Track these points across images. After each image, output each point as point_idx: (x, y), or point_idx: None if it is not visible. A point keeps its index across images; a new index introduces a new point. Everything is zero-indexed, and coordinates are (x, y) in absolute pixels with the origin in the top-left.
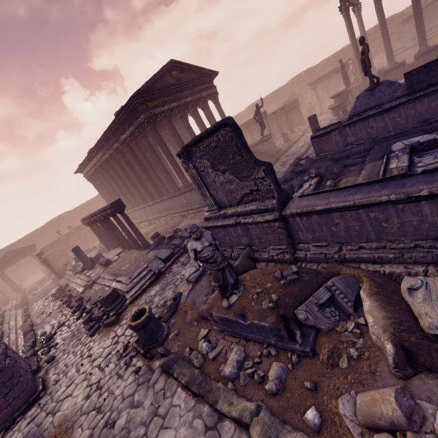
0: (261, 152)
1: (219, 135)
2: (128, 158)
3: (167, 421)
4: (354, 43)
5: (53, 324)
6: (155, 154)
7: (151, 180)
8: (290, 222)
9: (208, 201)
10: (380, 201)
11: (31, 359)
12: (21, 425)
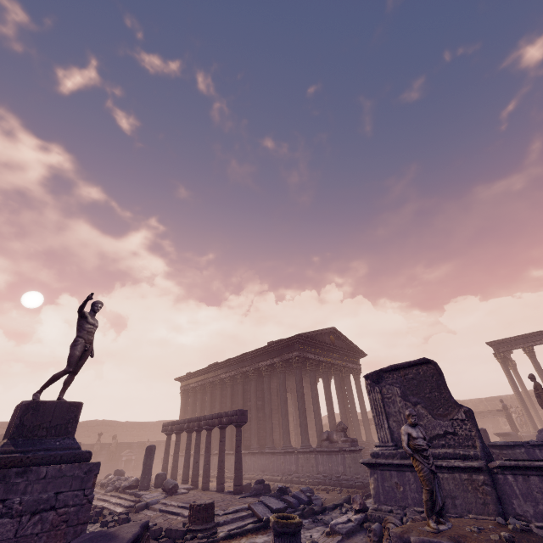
0: None
1: (419, 369)
2: (250, 385)
3: None
4: (515, 389)
5: None
6: (285, 392)
7: (258, 422)
8: (499, 481)
9: (382, 434)
10: None
11: None
12: None
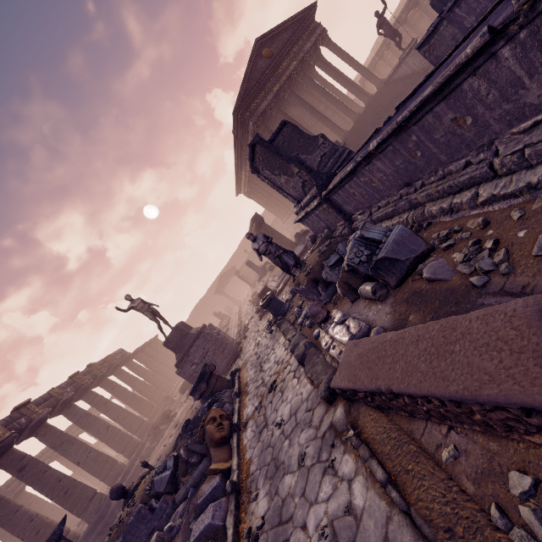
0: (407, 75)
1: (258, 151)
2: None
3: (275, 351)
4: None
5: (249, 319)
6: None
7: None
8: (333, 201)
9: (290, 199)
10: (349, 171)
11: (238, 339)
12: (234, 367)
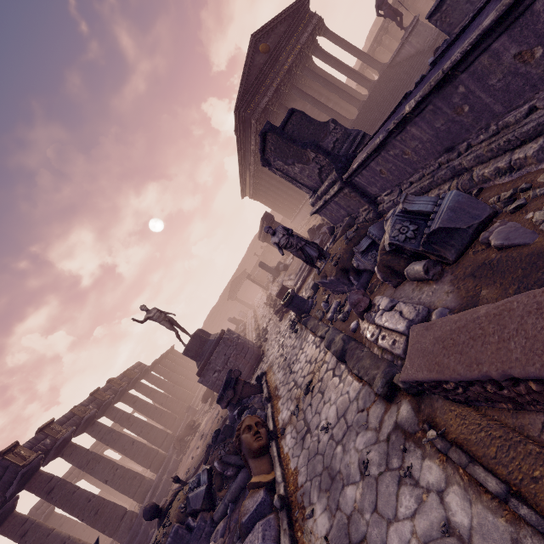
0: (411, 56)
1: (269, 140)
2: None
3: (304, 350)
4: None
5: (267, 321)
6: None
7: None
8: (355, 184)
9: (305, 190)
10: (377, 144)
11: (258, 343)
12: (257, 371)
